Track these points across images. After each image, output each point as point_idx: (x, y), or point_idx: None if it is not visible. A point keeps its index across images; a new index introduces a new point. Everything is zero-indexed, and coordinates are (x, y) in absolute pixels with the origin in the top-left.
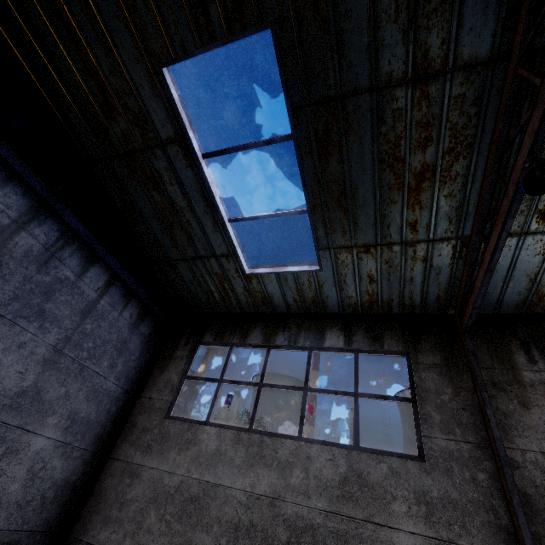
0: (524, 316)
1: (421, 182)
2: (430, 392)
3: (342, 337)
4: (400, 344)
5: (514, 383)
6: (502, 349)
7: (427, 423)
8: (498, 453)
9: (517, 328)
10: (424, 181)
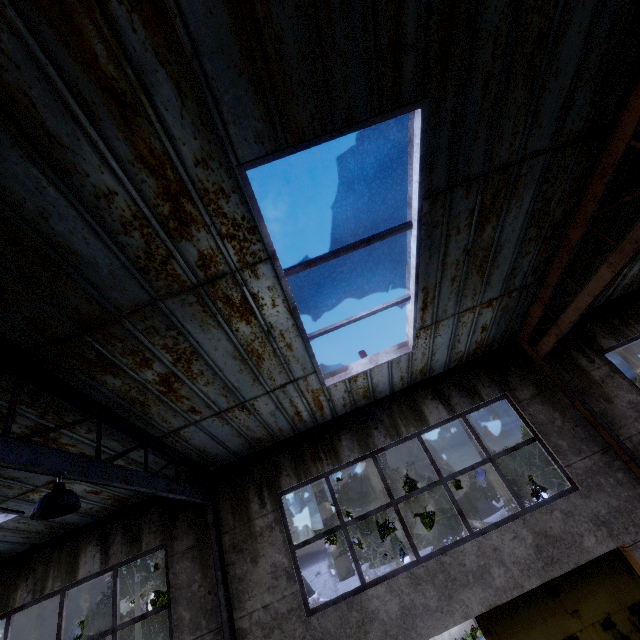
0: (260, 452)
1: (46, 435)
2: (183, 587)
3: (99, 556)
4: (158, 536)
5: (249, 538)
6: (243, 501)
7: (179, 629)
8: (224, 639)
9: (255, 469)
10: (48, 434)
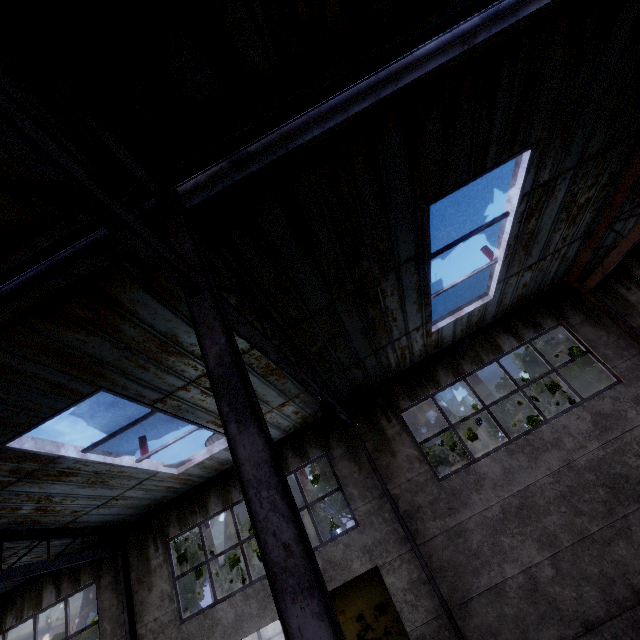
0: (157, 509)
1: None
2: (106, 609)
3: (54, 591)
4: (91, 576)
5: (147, 574)
6: (144, 547)
7: (104, 637)
8: None
9: (153, 523)
10: None
